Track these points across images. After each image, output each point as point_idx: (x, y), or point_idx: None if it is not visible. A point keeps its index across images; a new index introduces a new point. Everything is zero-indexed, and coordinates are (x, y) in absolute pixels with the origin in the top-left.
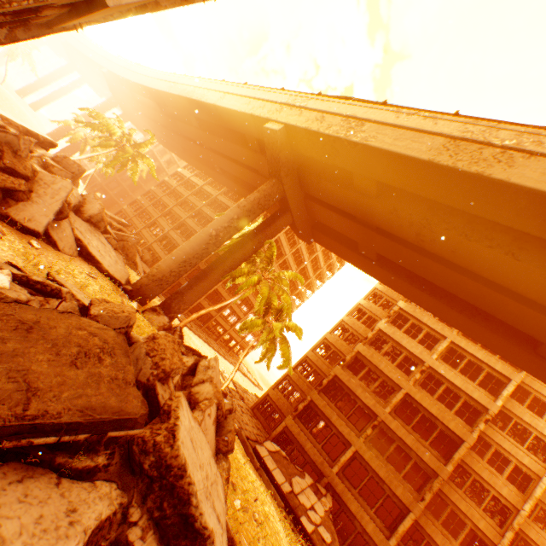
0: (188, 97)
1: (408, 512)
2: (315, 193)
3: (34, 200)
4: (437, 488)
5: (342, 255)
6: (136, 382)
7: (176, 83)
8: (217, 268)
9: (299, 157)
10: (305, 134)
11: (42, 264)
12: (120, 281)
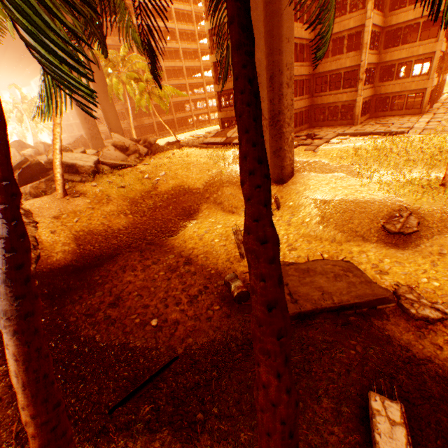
0: None
1: None
2: None
3: None
4: None
5: None
6: None
7: None
8: (101, 102)
9: None
10: None
11: None
12: None
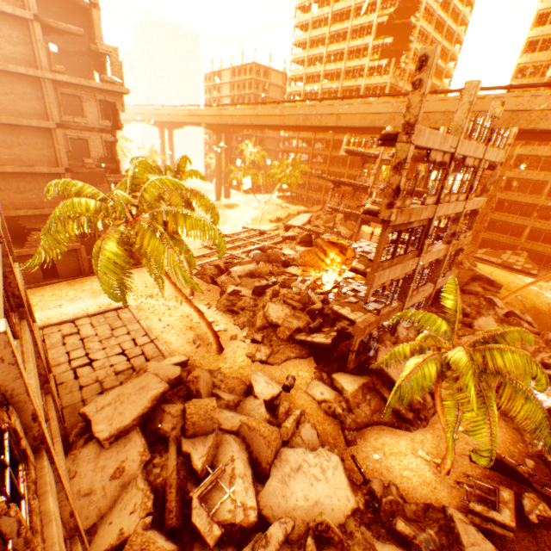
0: (307, 126)
1: None
2: None
3: None
4: None
5: None
6: None
7: (282, 116)
8: None
9: None
10: None
11: None
12: None
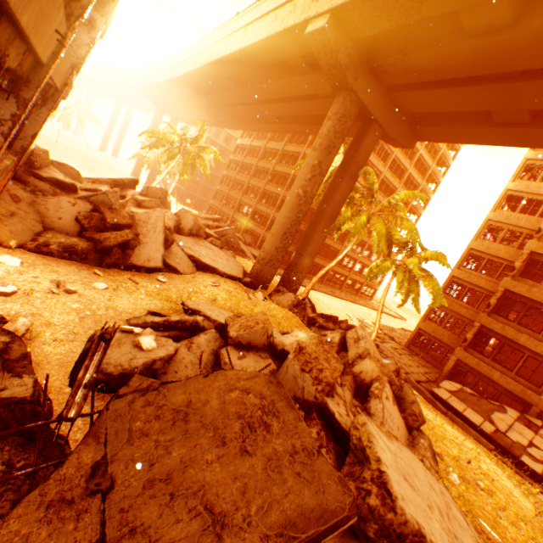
0: (213, 61)
1: None
2: (401, 79)
3: (143, 242)
4: None
5: (466, 140)
6: (304, 402)
7: (196, 54)
8: (317, 225)
9: (363, 43)
10: (363, 4)
11: (174, 295)
12: (238, 277)
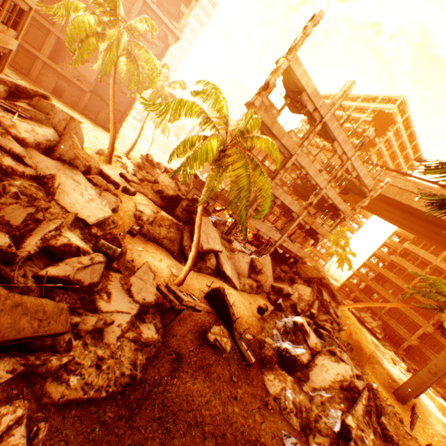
0: None
1: (420, 327)
2: None
3: None
4: (436, 318)
5: (373, 214)
6: None
7: None
8: None
9: None
10: None
11: None
12: None
